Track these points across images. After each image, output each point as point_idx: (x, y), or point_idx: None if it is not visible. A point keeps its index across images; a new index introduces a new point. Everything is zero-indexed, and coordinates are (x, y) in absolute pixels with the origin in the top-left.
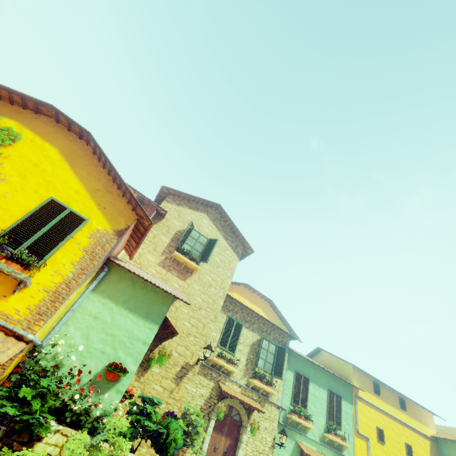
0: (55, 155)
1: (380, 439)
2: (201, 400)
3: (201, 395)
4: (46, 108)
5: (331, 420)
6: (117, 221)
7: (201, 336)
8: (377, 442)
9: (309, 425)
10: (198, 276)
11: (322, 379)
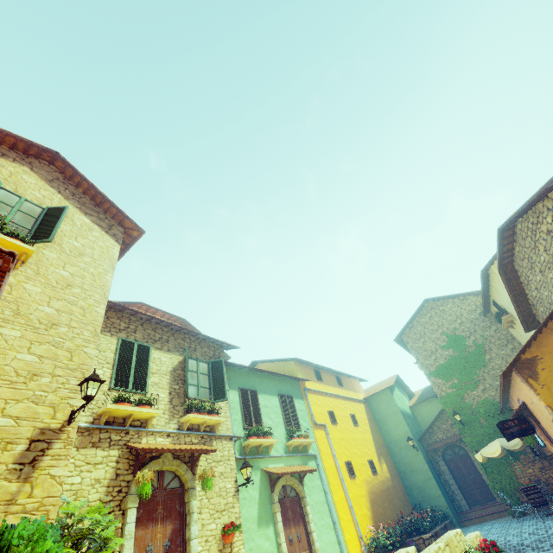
0: None
1: (333, 420)
2: (97, 491)
3: (96, 480)
4: None
5: (290, 425)
6: None
7: (70, 372)
8: (332, 425)
9: (271, 441)
10: (34, 269)
11: (270, 385)
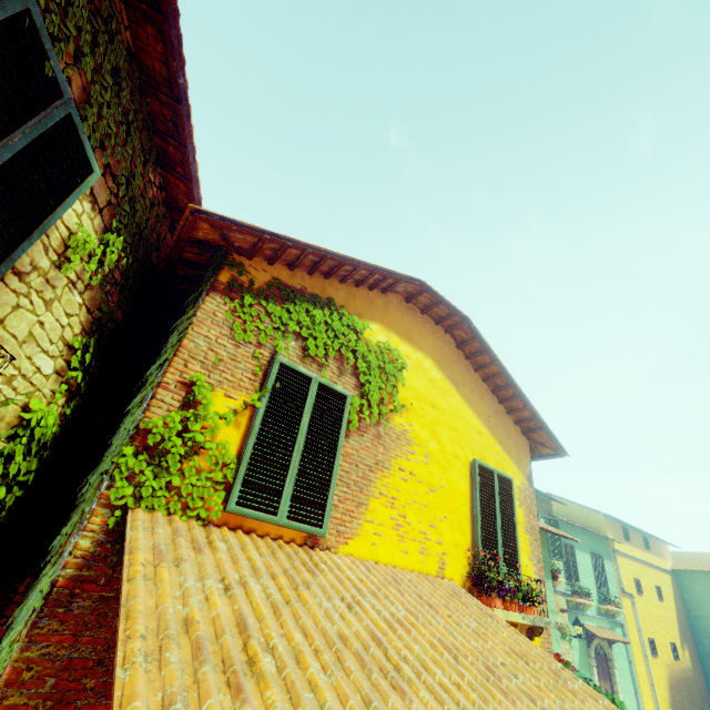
0: (435, 373)
1: (639, 590)
2: None
3: None
4: (404, 283)
5: (600, 587)
6: (521, 462)
7: None
8: (637, 595)
9: (592, 603)
10: None
11: (583, 541)
